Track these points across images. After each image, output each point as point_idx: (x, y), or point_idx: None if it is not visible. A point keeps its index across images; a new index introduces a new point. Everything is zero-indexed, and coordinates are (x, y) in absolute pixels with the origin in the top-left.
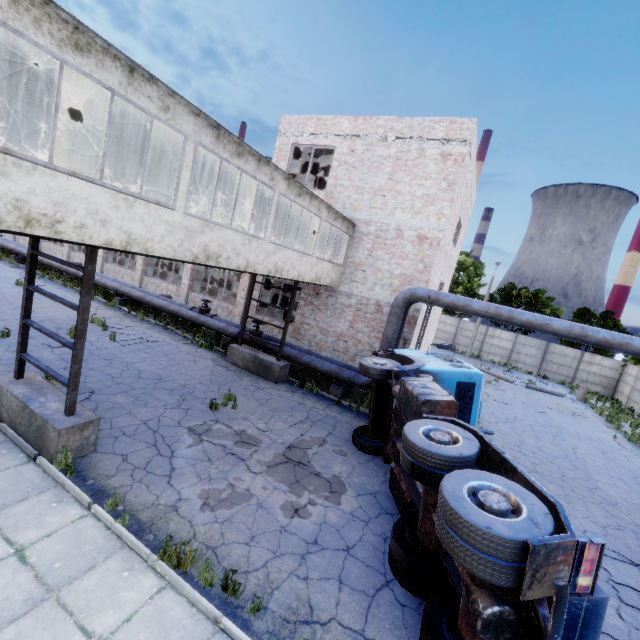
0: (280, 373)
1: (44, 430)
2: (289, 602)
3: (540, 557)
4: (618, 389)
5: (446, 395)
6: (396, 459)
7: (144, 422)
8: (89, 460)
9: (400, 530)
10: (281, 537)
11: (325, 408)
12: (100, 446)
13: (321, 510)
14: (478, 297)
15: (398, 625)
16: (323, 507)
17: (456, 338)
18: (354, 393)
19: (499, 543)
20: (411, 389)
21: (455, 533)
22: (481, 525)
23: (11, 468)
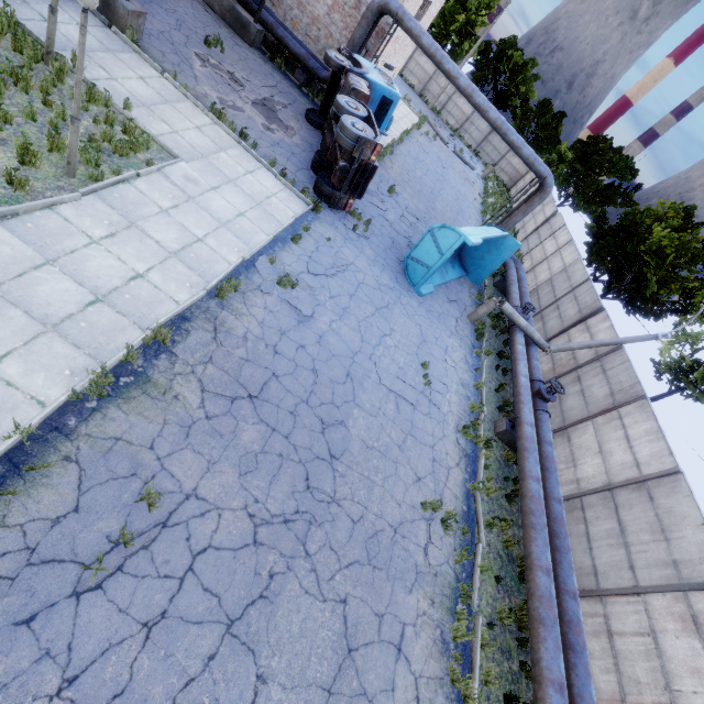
0: (256, 37)
1: (113, 6)
2: (267, 154)
3: (362, 142)
4: (517, 184)
5: (367, 91)
6: (329, 128)
7: (161, 32)
8: (142, 45)
9: (320, 152)
10: (262, 134)
11: (289, 87)
12: (142, 37)
13: (282, 136)
14: (477, 40)
15: (308, 179)
16: (283, 135)
17: (430, 83)
18: (313, 87)
19: (352, 134)
20: (350, 80)
21: (340, 131)
22: (349, 128)
23: (99, 27)
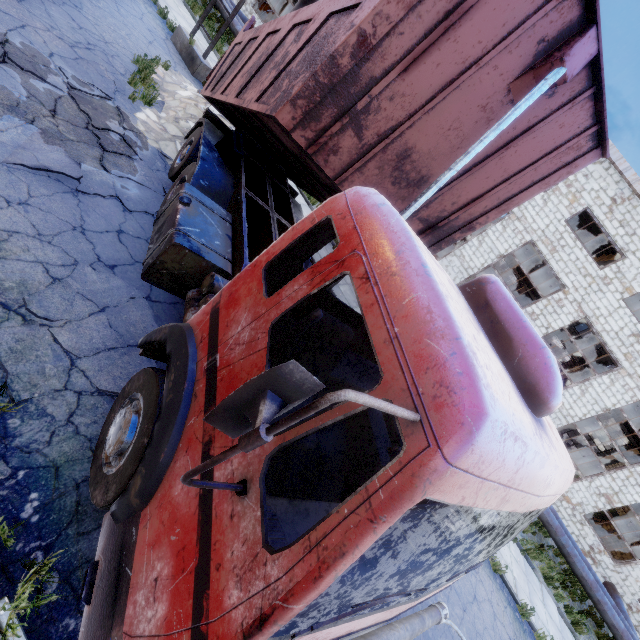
0: None
1: None
2: None
3: None
4: None
5: None
6: None
7: None
8: None
9: None
10: None
11: None
12: None
13: None
14: None
15: None
16: None
17: None
18: None
19: None
20: None
21: None
22: None
23: None
